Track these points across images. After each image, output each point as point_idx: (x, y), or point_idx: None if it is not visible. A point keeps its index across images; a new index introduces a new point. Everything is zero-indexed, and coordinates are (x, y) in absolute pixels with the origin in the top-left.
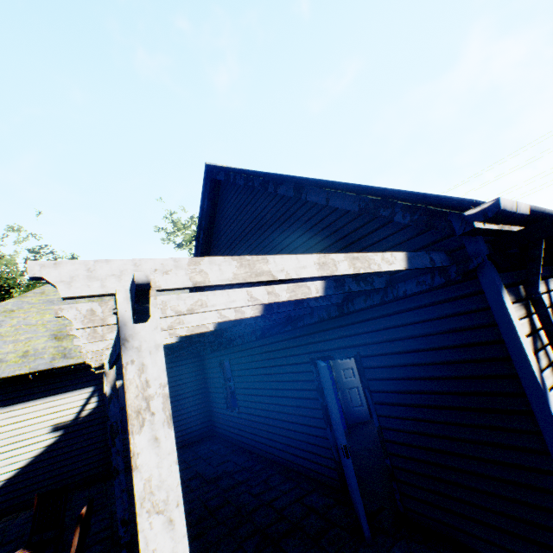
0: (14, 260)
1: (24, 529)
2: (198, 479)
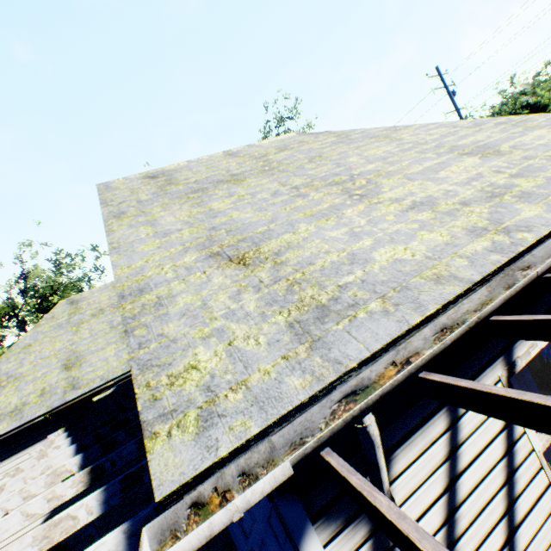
0: (40, 272)
1: (80, 535)
2: None
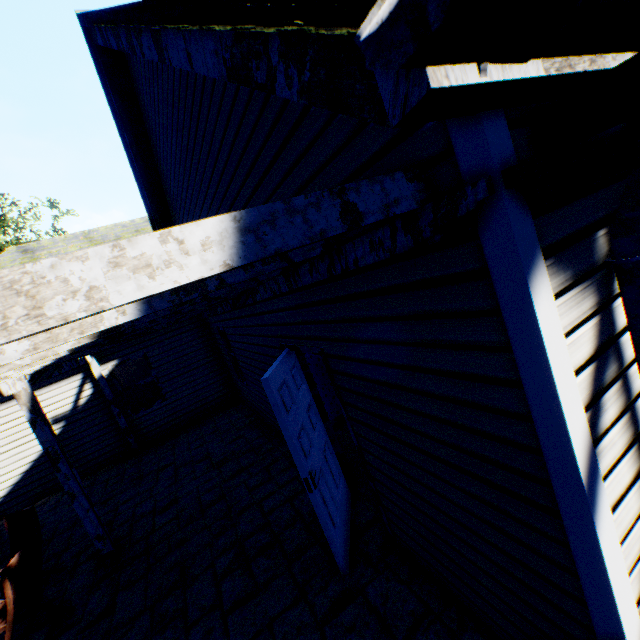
0: None
1: (47, 518)
2: (206, 461)
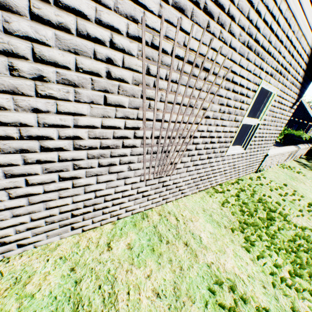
0: None
1: None
2: None
